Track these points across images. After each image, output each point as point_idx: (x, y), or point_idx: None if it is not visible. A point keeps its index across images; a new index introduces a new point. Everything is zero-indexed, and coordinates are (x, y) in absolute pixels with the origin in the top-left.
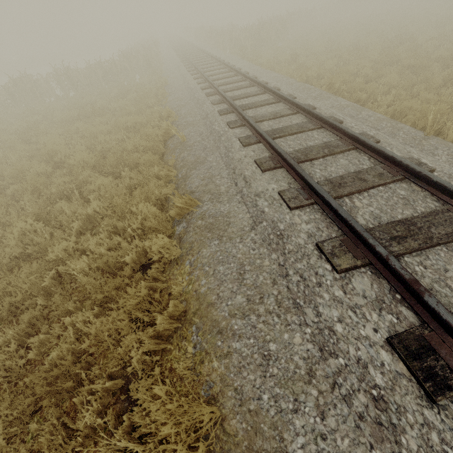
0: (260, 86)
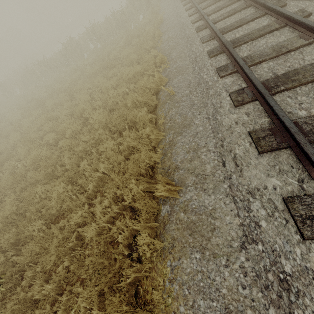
0: (258, 5)
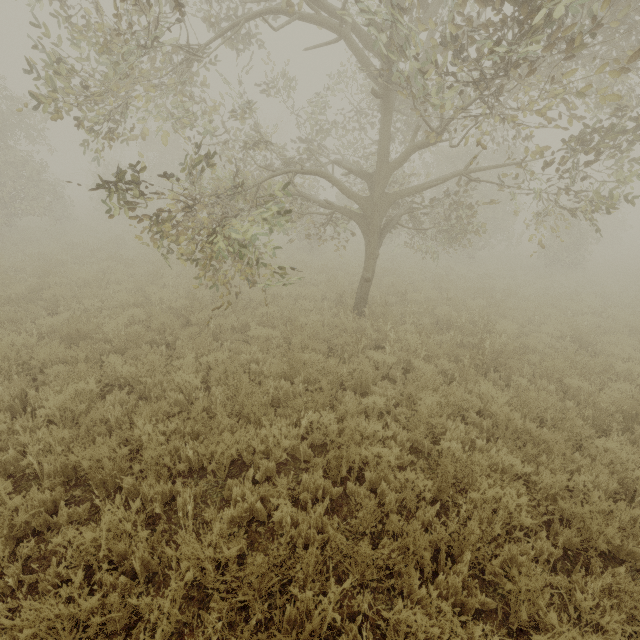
0: None
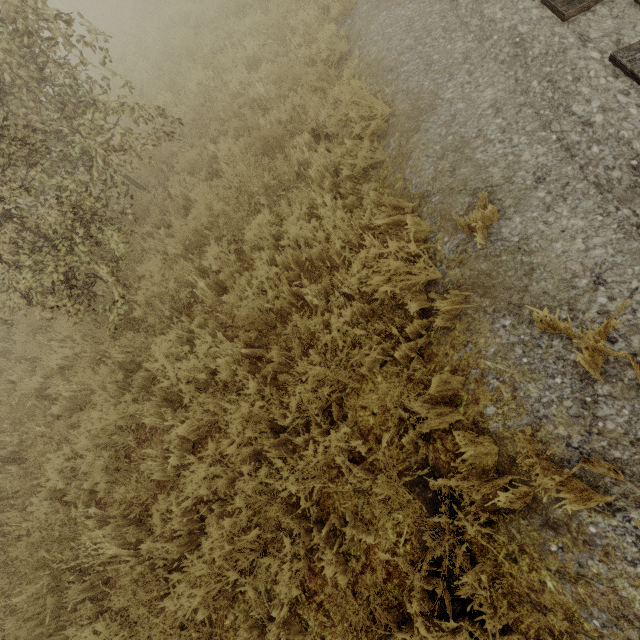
0: None
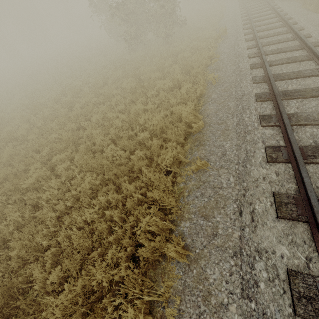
0: None
